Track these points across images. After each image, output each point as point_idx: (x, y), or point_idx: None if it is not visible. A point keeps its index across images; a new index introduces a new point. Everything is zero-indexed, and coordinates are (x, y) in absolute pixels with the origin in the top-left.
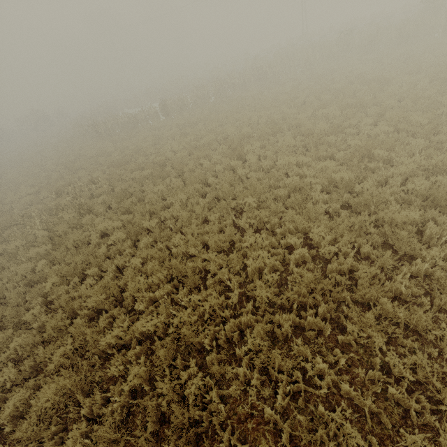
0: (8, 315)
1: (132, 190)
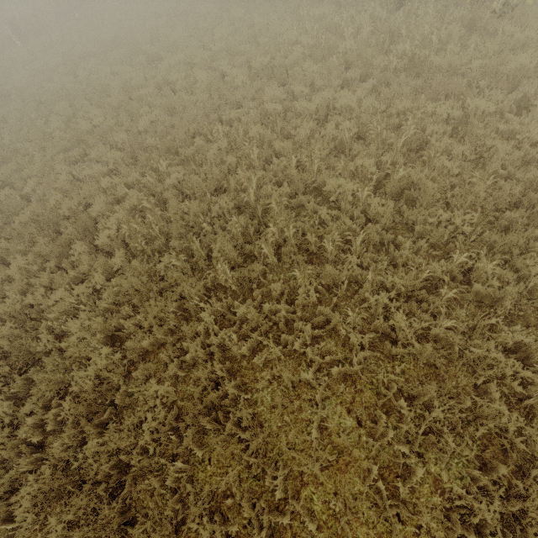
0: None
1: None
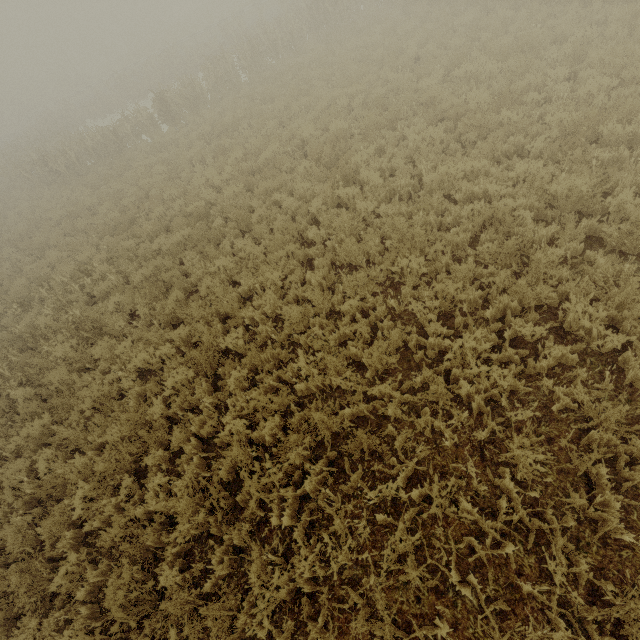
0: (16, 590)
1: (167, 276)
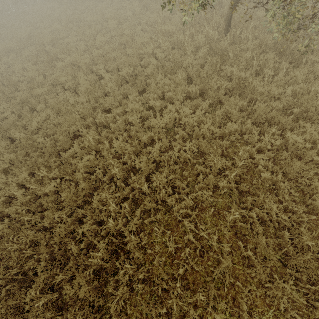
0: None
1: None
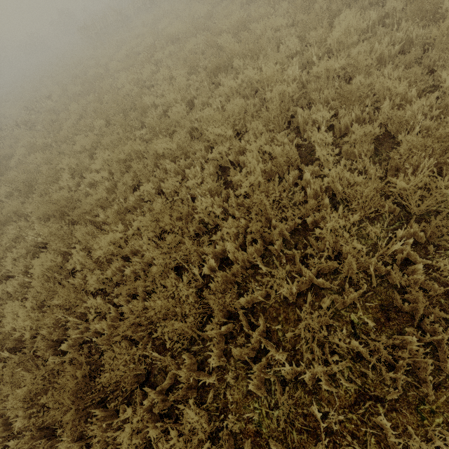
0: None
1: (60, 108)
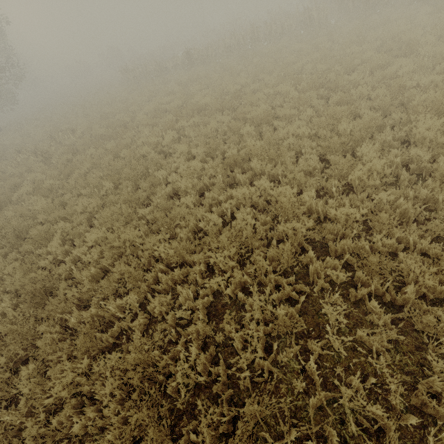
0: None
1: (79, 147)
